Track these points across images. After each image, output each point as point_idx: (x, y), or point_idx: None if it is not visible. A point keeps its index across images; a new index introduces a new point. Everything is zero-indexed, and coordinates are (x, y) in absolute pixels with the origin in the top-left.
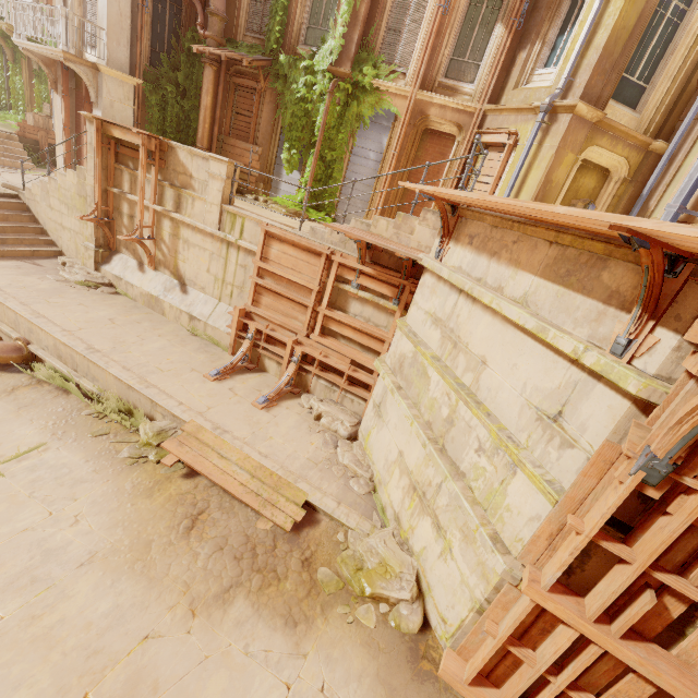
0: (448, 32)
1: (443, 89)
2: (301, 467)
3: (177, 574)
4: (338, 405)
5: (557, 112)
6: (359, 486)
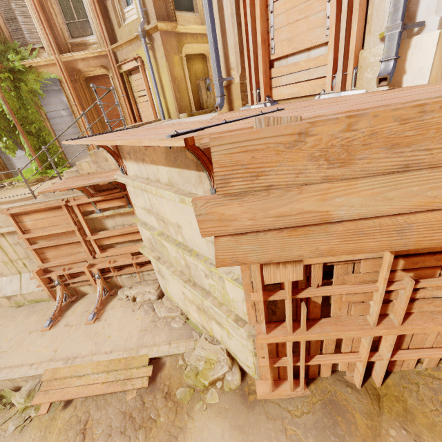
0: (50, 5)
1: (77, 47)
2: (137, 340)
3: None
4: (143, 282)
5: (151, 34)
6: (177, 324)
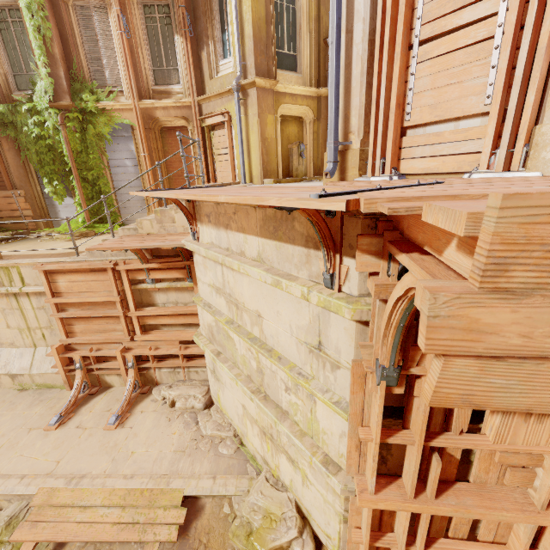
0: (140, 50)
1: (159, 95)
2: (170, 464)
3: None
4: (187, 382)
5: (246, 89)
6: (227, 449)
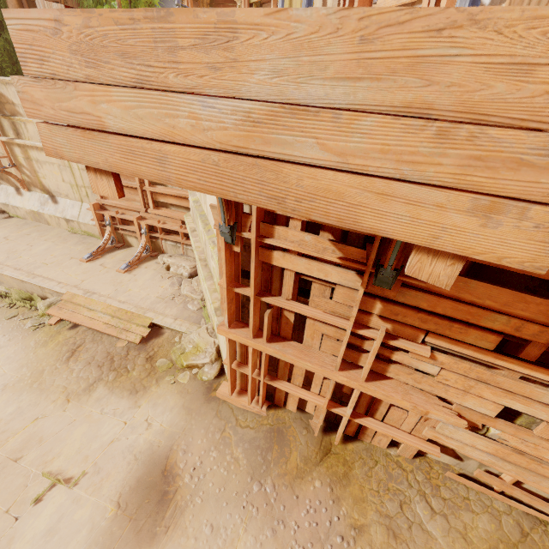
0: None
1: None
2: (151, 303)
3: (59, 383)
4: (184, 256)
5: None
6: (193, 306)
